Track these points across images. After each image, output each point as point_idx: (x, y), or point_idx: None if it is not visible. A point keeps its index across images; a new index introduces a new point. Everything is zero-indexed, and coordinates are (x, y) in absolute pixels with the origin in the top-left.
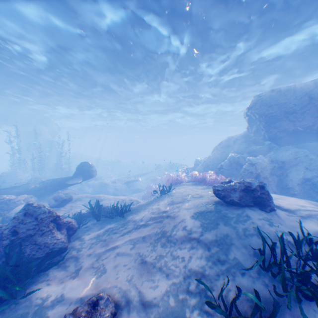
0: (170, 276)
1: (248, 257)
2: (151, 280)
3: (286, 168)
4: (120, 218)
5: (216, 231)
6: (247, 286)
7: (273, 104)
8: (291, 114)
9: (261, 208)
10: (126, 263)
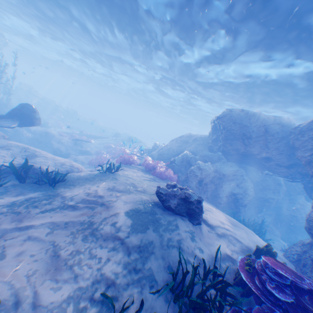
0: (79, 277)
1: (162, 269)
2: (56, 279)
3: (224, 180)
4: (50, 188)
5: (144, 236)
6: (150, 300)
7: (237, 123)
8: (247, 138)
9: (190, 220)
10: (34, 251)
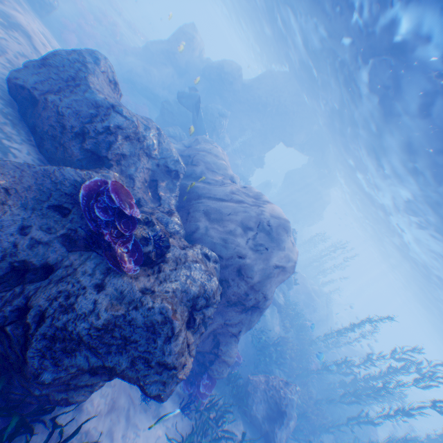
0: None
1: None
2: None
3: None
4: None
5: None
6: None
7: None
8: None
9: None
10: None
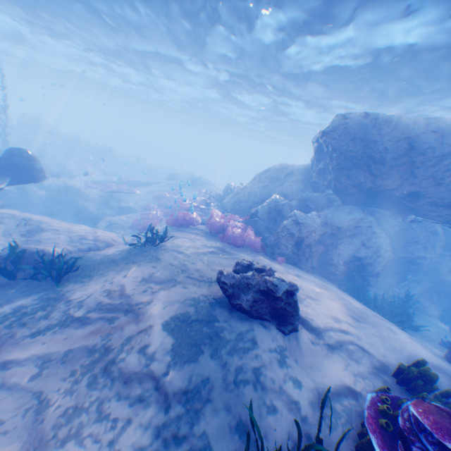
0: None
1: (225, 432)
2: None
3: (340, 237)
4: (54, 285)
5: (194, 369)
6: None
7: (358, 138)
8: (377, 163)
9: (279, 326)
10: (5, 415)
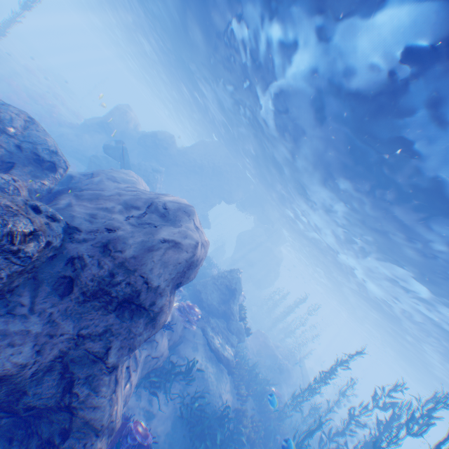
0: None
1: None
2: None
3: None
4: None
5: None
6: None
7: None
8: None
9: None
10: None
